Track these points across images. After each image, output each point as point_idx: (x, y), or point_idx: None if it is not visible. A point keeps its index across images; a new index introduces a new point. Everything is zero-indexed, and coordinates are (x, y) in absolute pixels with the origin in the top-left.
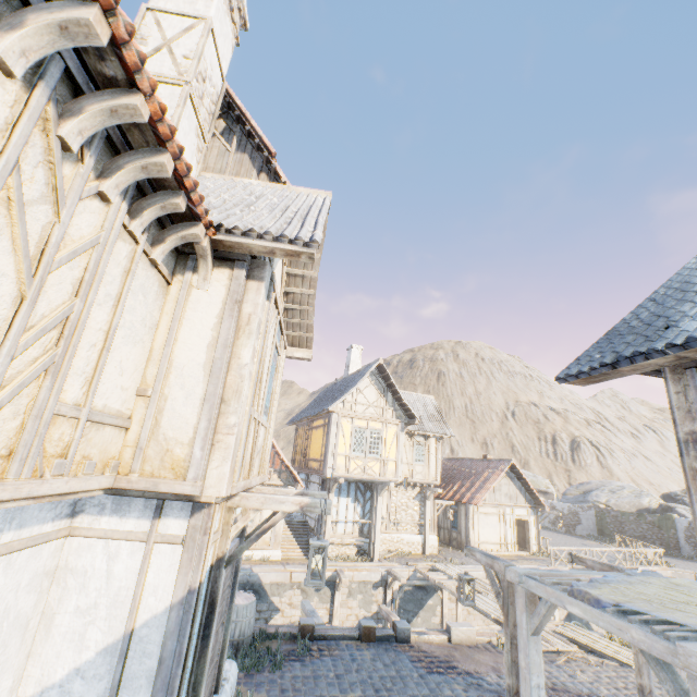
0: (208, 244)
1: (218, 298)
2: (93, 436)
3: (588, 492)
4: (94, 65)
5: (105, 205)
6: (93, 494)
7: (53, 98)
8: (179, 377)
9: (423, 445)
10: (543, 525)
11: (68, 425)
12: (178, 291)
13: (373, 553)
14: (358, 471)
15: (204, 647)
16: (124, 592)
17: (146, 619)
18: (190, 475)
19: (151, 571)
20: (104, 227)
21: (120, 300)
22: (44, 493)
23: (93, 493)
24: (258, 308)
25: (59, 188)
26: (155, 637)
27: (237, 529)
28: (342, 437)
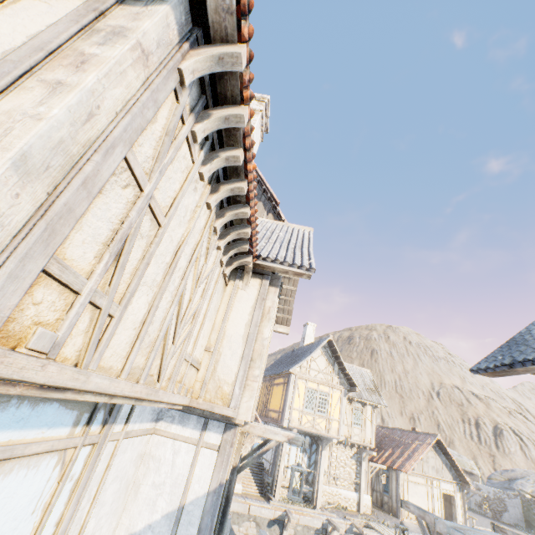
0: (252, 265)
1: (252, 296)
2: (188, 372)
3: (513, 480)
4: (233, 196)
5: (217, 251)
6: (179, 408)
7: (216, 211)
8: (228, 342)
9: (360, 411)
10: (470, 506)
11: (184, 365)
12: (230, 290)
13: (315, 501)
14: (308, 424)
15: (219, 531)
16: (181, 477)
17: (192, 498)
18: (232, 404)
19: (198, 466)
20: (215, 261)
21: (211, 297)
22: (173, 402)
23: (179, 407)
24: (275, 304)
25: (209, 249)
26: (196, 512)
27: (246, 448)
28: (297, 394)
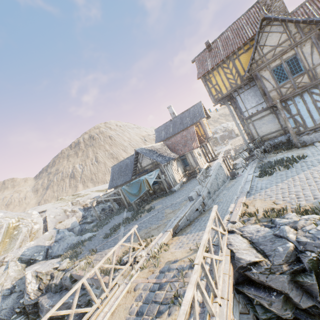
0: None
1: None
2: None
3: None
4: None
5: None
6: None
7: None
8: None
9: None
10: None
11: None
12: None
13: (215, 155)
14: (210, 134)
15: None
16: None
17: None
18: None
19: None
20: None
21: None
22: None
23: None
24: None
25: None
26: None
27: None
28: (205, 126)
